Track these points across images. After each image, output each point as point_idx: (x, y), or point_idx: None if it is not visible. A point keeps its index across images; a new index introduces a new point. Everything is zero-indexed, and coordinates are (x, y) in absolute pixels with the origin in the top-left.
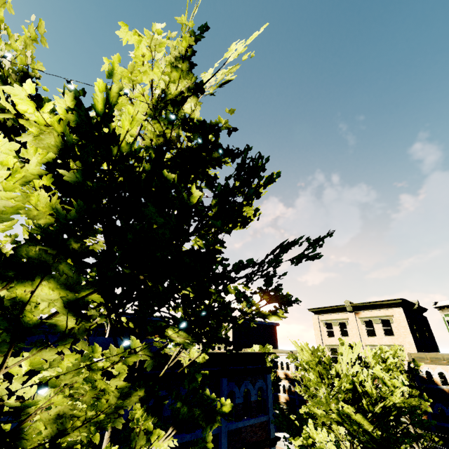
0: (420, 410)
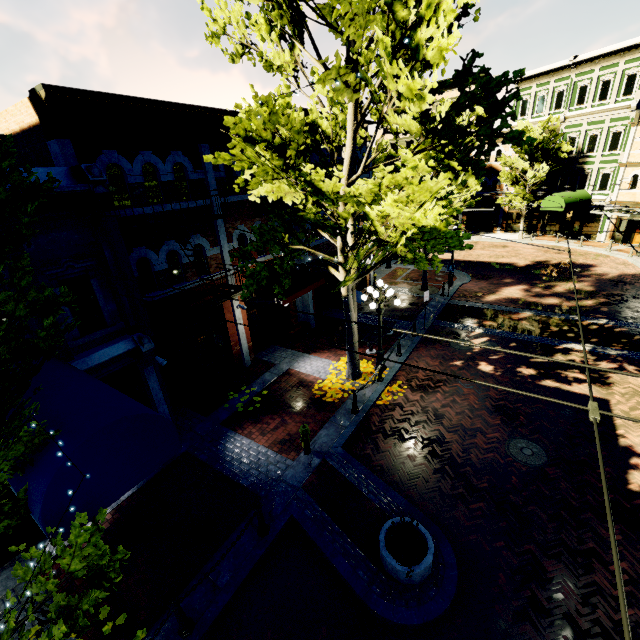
0: None
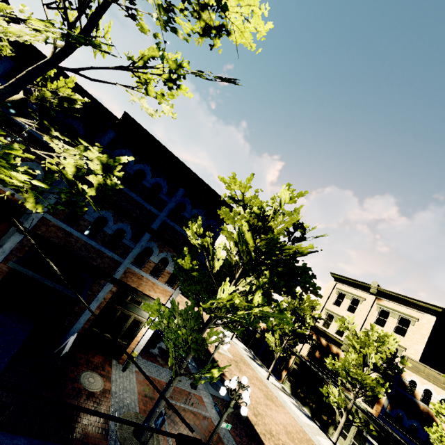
0: (372, 393)
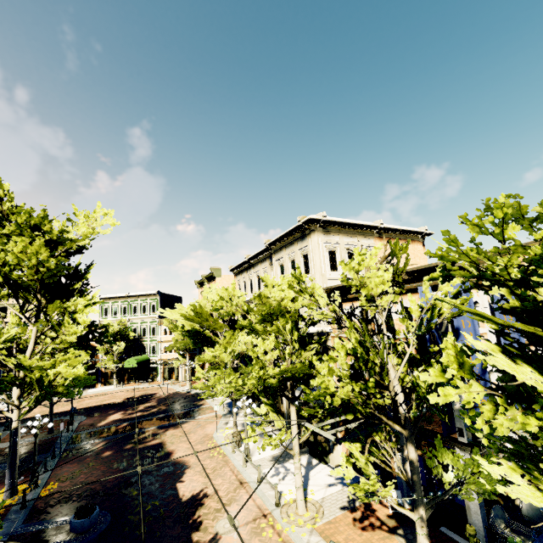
0: None
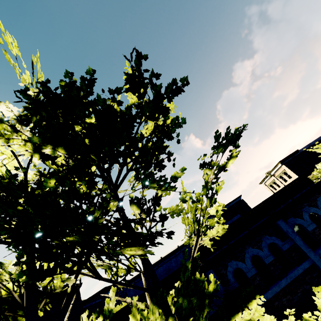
0: None
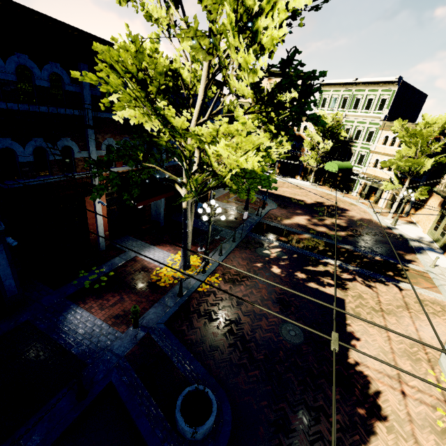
0: None
